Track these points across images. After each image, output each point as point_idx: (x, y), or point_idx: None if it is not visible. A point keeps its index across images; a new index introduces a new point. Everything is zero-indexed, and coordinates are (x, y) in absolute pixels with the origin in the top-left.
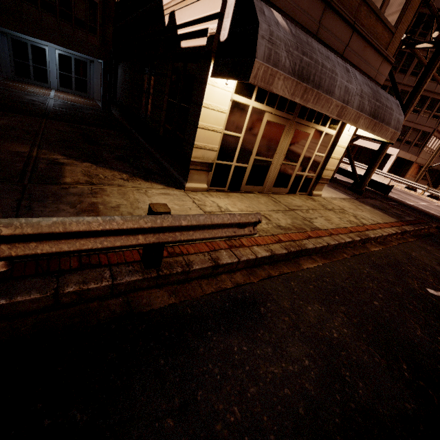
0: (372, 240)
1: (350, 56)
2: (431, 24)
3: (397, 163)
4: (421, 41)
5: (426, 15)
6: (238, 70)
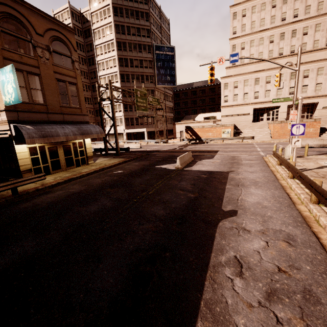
0: (108, 168)
1: (67, 120)
2: (129, 77)
3: (152, 133)
4: (105, 99)
5: (125, 74)
6: (22, 142)
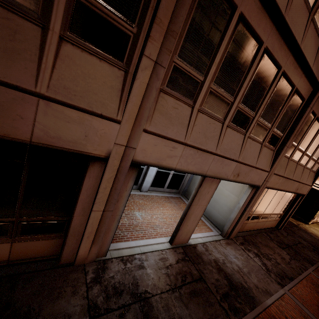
0: None
1: None
2: None
3: None
4: None
5: None
6: None
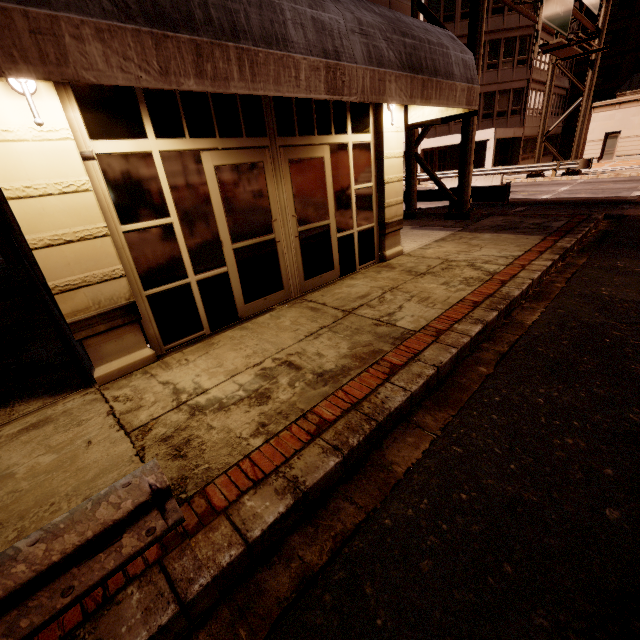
0: (521, 299)
1: None
2: None
3: (499, 149)
4: None
5: None
6: None
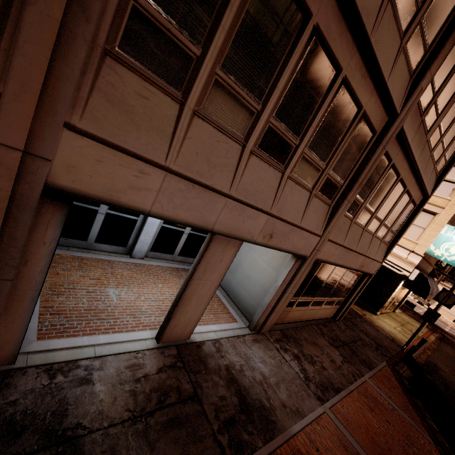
0: (431, 342)
1: (426, 269)
2: None
3: None
4: None
5: None
6: (419, 293)
